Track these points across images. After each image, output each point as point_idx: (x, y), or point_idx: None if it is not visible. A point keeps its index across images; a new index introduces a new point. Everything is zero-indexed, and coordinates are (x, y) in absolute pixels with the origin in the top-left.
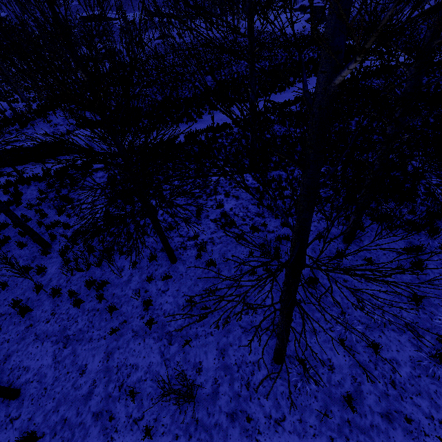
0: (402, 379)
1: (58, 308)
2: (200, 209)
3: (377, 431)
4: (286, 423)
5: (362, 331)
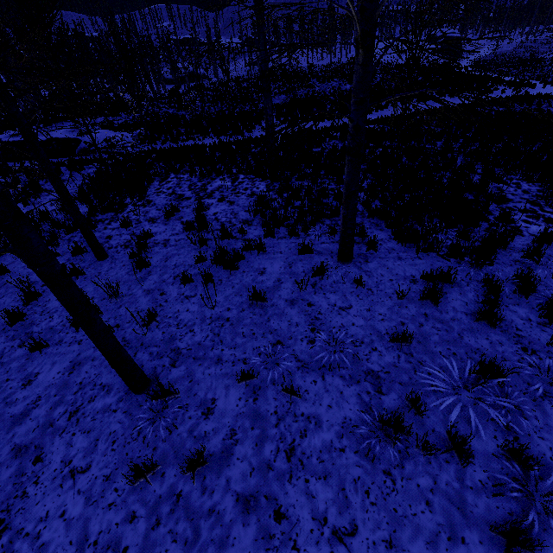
0: (310, 449)
1: None
2: (176, 209)
3: (214, 521)
4: (84, 476)
5: (287, 369)
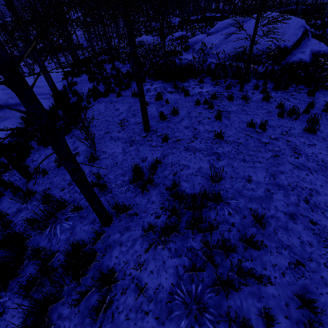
0: None
1: None
2: None
3: None
4: None
5: None
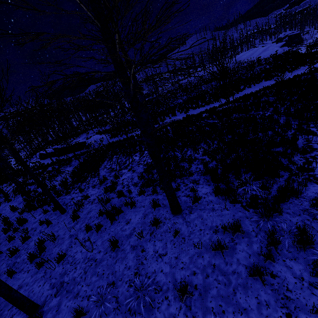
0: None
1: (0, 232)
2: (106, 179)
3: None
4: None
5: (104, 310)
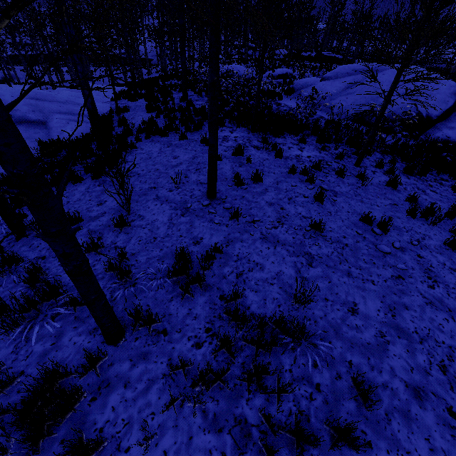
0: None
1: None
2: None
3: None
4: None
5: None
